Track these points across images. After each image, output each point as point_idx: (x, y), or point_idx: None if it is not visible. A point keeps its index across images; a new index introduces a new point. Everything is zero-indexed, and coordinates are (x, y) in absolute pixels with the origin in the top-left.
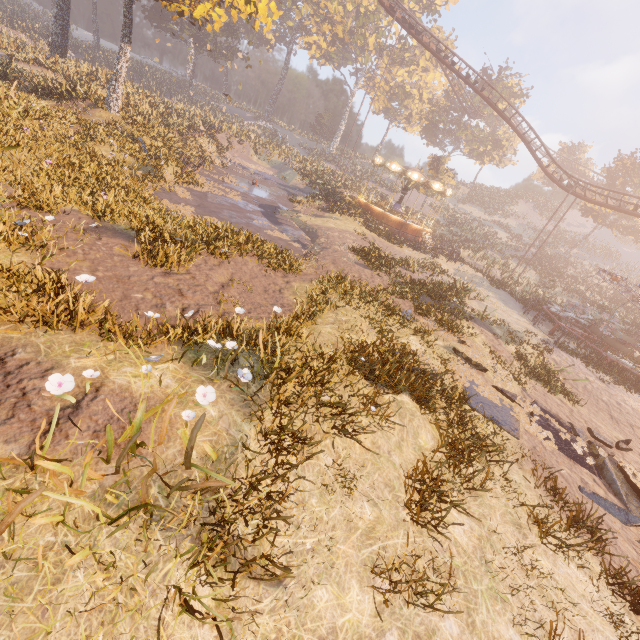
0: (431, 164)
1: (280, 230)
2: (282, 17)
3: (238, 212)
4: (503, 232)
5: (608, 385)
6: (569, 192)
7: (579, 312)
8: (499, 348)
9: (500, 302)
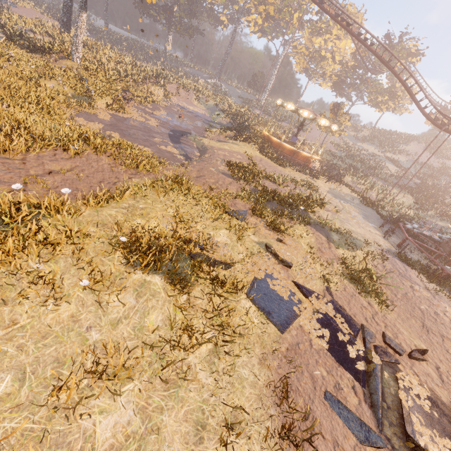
0: (332, 109)
1: (175, 147)
2: (233, 4)
3: (145, 132)
4: (392, 165)
5: (435, 295)
6: (442, 129)
7: (446, 233)
8: (324, 250)
9: (360, 216)
